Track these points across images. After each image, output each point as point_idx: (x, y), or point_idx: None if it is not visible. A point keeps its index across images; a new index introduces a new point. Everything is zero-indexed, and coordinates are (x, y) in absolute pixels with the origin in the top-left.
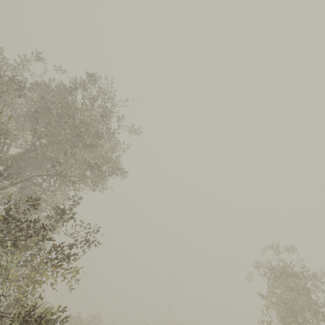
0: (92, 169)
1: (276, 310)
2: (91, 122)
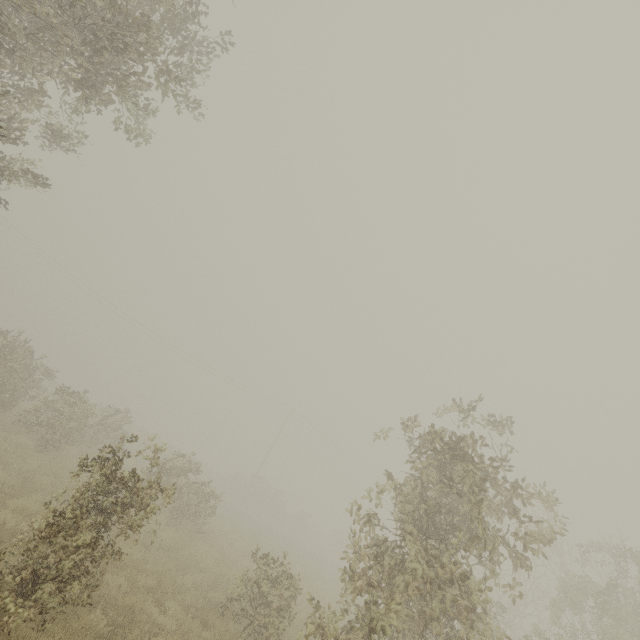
0: None
1: (399, 507)
2: None
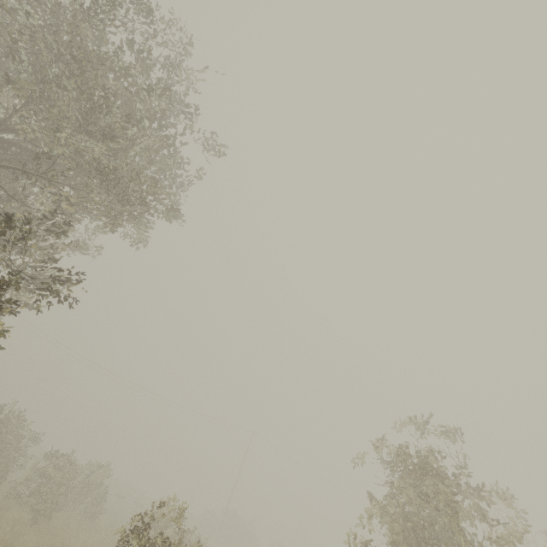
0: (112, 188)
1: (387, 527)
2: (135, 109)
